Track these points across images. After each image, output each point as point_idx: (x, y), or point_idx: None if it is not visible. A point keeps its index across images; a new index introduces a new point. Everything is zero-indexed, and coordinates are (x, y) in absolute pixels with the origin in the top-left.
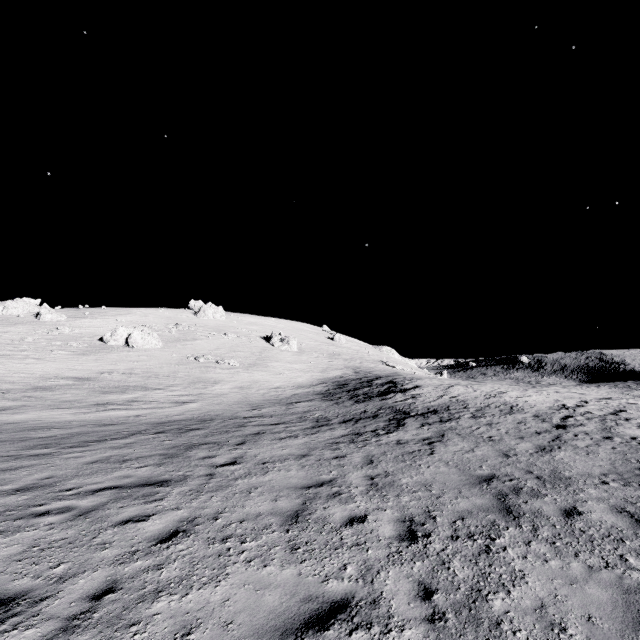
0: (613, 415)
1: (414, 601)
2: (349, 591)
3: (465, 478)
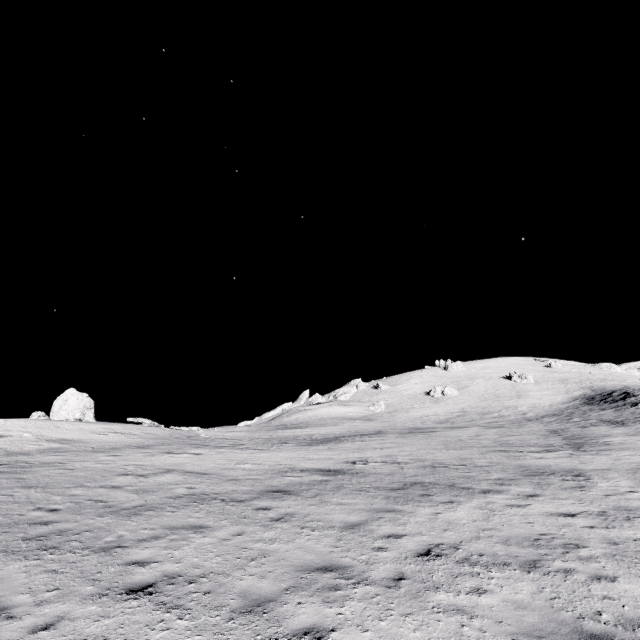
0: None
1: None
2: (632, 415)
3: None
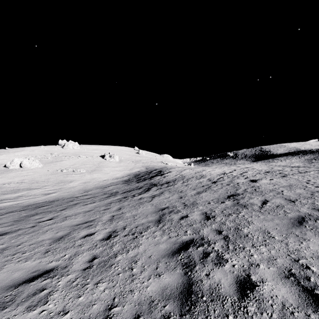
0: (240, 174)
1: (84, 263)
2: (58, 265)
3: (154, 210)
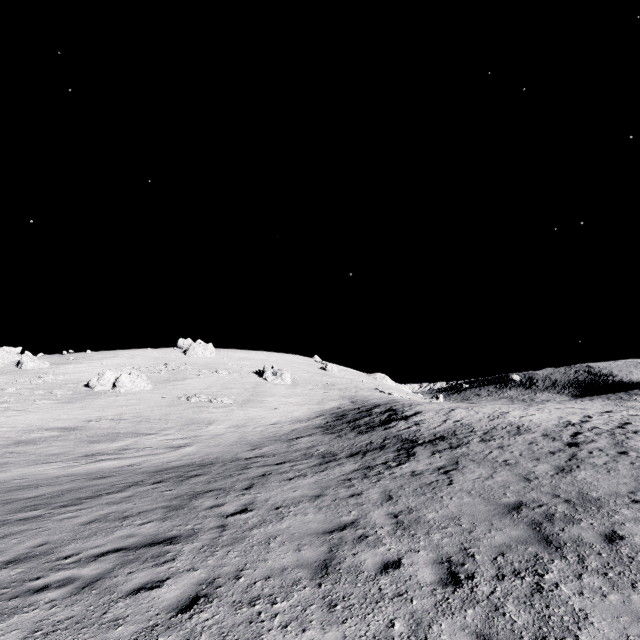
0: (620, 428)
1: None
2: None
3: (492, 508)
